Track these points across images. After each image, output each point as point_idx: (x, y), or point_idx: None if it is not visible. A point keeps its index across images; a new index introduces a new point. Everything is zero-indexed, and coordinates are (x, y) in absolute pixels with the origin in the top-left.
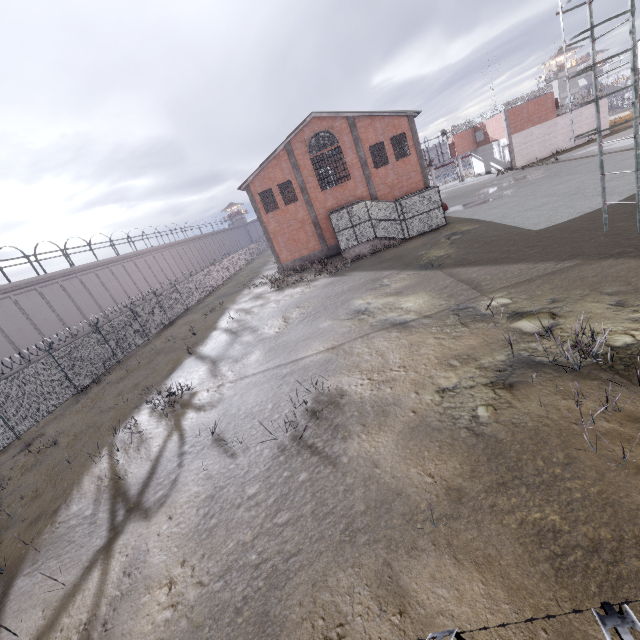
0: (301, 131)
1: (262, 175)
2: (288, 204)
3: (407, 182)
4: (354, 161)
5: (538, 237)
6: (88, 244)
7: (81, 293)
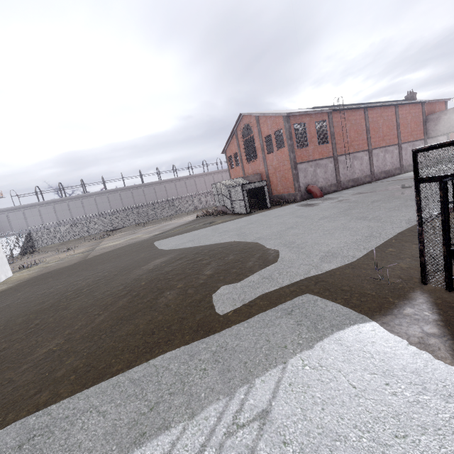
0: (240, 124)
1: (229, 147)
2: (237, 166)
3: (283, 168)
4: (259, 146)
5: (141, 245)
6: (206, 164)
7: (192, 186)
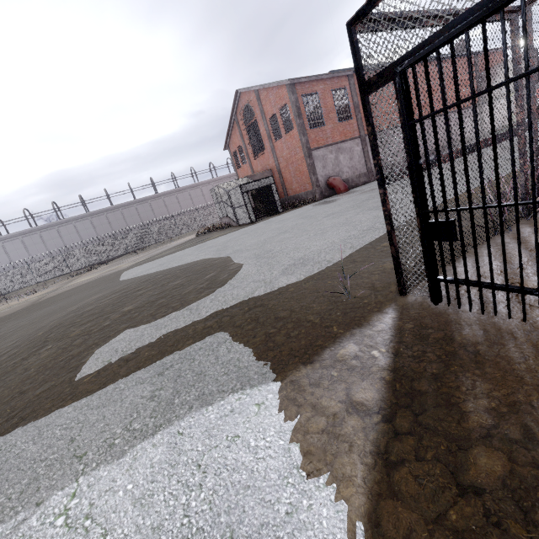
0: (239, 105)
1: (232, 140)
2: (244, 164)
3: (295, 158)
4: (264, 133)
5: (108, 277)
6: (214, 167)
7: (199, 197)
